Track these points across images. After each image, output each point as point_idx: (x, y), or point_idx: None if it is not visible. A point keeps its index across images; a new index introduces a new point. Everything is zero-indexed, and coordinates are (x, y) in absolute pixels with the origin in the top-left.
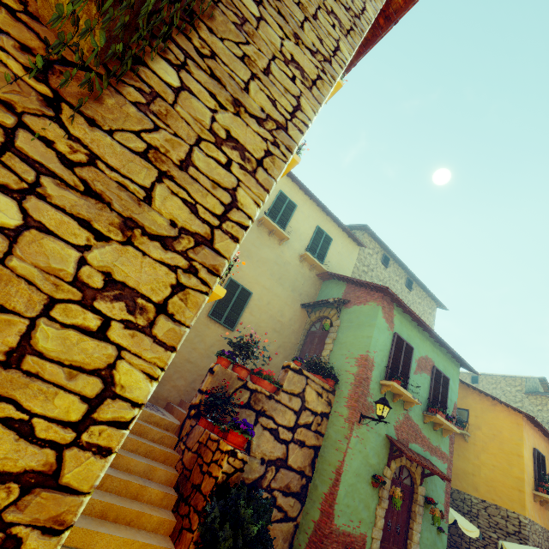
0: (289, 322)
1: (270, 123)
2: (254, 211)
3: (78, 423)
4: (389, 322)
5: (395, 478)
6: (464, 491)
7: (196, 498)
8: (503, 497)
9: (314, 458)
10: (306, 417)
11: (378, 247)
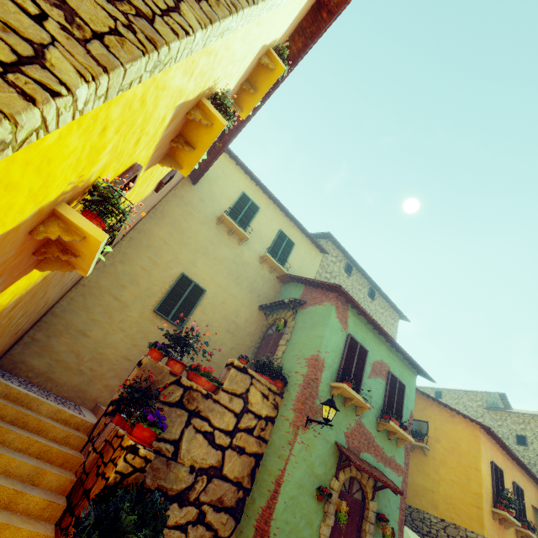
0: (245, 324)
1: (127, 7)
2: (73, 80)
3: None
4: (343, 322)
5: (344, 491)
6: (423, 510)
7: (81, 506)
8: (461, 516)
9: (254, 467)
10: (248, 420)
11: (342, 256)
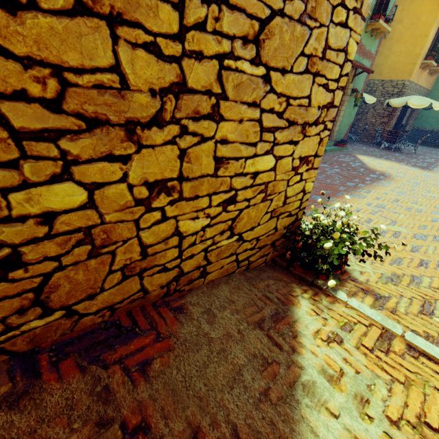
0: None
1: None
2: None
3: (337, 79)
4: None
5: None
6: (371, 79)
7: None
8: (398, 73)
9: None
10: None
11: None
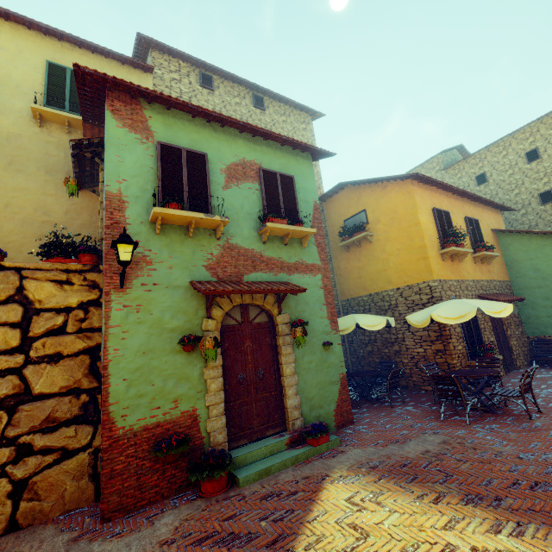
0: (67, 217)
1: None
2: None
3: None
4: (140, 130)
5: (235, 324)
6: (381, 291)
7: None
8: (412, 275)
9: (93, 363)
10: (47, 321)
11: (187, 66)
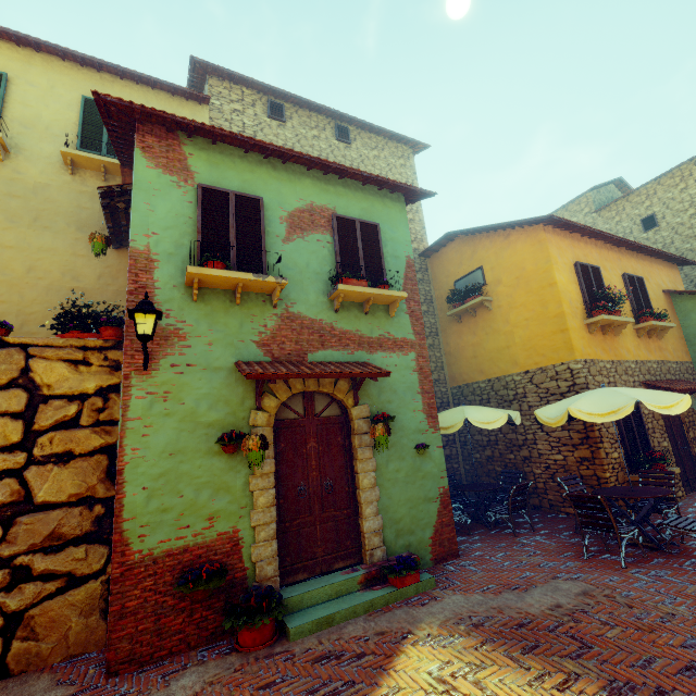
0: (100, 283)
1: None
2: None
3: None
4: (177, 171)
5: (296, 418)
6: (504, 375)
7: None
8: (546, 354)
9: (112, 466)
10: (56, 411)
11: (252, 94)
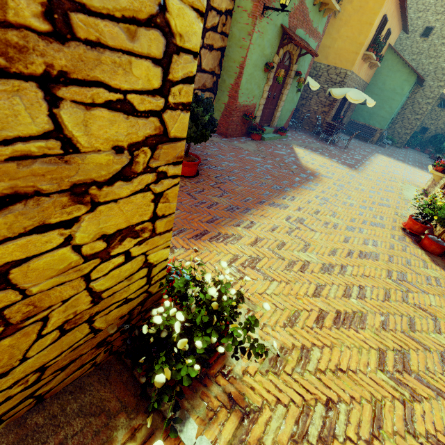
0: None
1: None
2: None
3: (161, 89)
4: None
5: (279, 62)
6: (318, 62)
7: None
8: (342, 61)
9: (221, 59)
10: (212, 19)
11: None
